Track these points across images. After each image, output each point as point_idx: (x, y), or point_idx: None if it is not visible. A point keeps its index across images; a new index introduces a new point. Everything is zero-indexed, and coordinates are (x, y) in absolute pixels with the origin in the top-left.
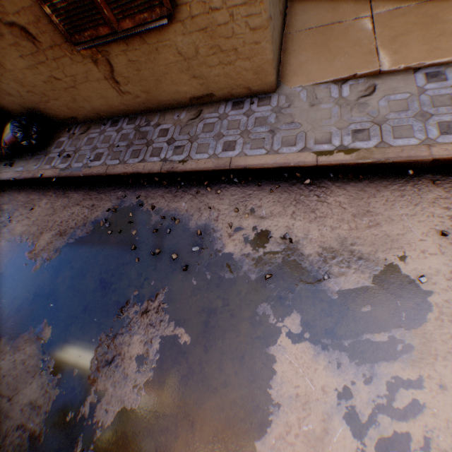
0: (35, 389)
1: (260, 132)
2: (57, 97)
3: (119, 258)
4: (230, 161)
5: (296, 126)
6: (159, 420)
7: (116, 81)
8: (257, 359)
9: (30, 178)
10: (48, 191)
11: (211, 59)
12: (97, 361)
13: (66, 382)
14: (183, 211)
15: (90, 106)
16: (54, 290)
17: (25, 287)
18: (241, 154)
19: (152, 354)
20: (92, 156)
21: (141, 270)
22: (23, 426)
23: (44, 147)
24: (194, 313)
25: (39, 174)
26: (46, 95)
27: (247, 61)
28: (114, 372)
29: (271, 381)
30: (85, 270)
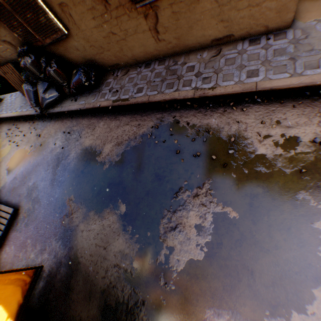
0: (121, 243)
1: (280, 60)
2: (109, 48)
3: (166, 159)
4: (256, 85)
5: (316, 52)
6: (222, 269)
7: (157, 31)
8: (302, 231)
9: (91, 108)
10: (102, 117)
11: (242, 3)
12: (164, 227)
13: (143, 240)
14: (215, 125)
15: (131, 54)
16: (121, 181)
17: (99, 179)
18: (265, 79)
19: (207, 224)
20: (134, 90)
21: (187, 167)
22: (117, 265)
23: (96, 87)
24: (238, 197)
25: (96, 105)
26: (101, 48)
27: (274, 2)
28: (178, 235)
29: (319, 247)
30: (142, 167)
